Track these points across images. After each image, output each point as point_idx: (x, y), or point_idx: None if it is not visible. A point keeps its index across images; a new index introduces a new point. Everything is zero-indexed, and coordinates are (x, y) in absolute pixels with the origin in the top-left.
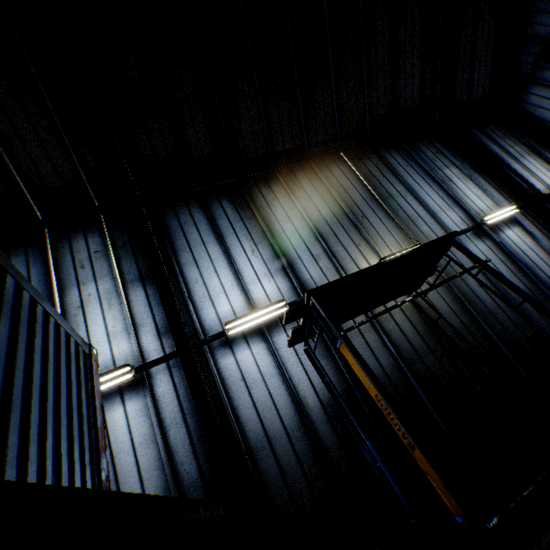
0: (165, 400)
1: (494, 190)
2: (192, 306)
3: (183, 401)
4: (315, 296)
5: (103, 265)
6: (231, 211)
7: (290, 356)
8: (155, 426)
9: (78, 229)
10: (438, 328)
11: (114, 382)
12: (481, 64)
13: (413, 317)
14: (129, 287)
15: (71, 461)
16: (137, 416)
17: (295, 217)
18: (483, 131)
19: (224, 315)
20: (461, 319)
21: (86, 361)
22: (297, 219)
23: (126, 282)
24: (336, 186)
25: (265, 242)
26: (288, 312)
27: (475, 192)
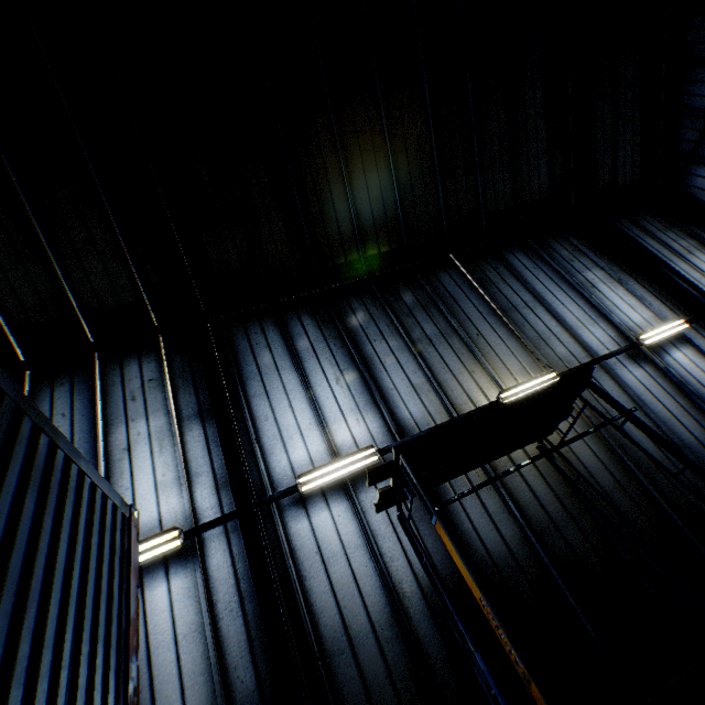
0: (219, 577)
1: (654, 298)
2: (260, 450)
3: (241, 579)
4: (405, 455)
5: (157, 397)
6: (313, 329)
7: (381, 521)
8: (204, 612)
9: (132, 353)
10: (578, 491)
11: (158, 551)
12: (627, 143)
13: (547, 471)
14: (185, 425)
15: (92, 669)
16: (183, 596)
17: (391, 336)
18: (635, 221)
19: (299, 463)
20: (613, 474)
21: (124, 527)
22: (394, 338)
23: (183, 418)
24: (444, 295)
25: (353, 368)
26: (372, 472)
27: (628, 300)
